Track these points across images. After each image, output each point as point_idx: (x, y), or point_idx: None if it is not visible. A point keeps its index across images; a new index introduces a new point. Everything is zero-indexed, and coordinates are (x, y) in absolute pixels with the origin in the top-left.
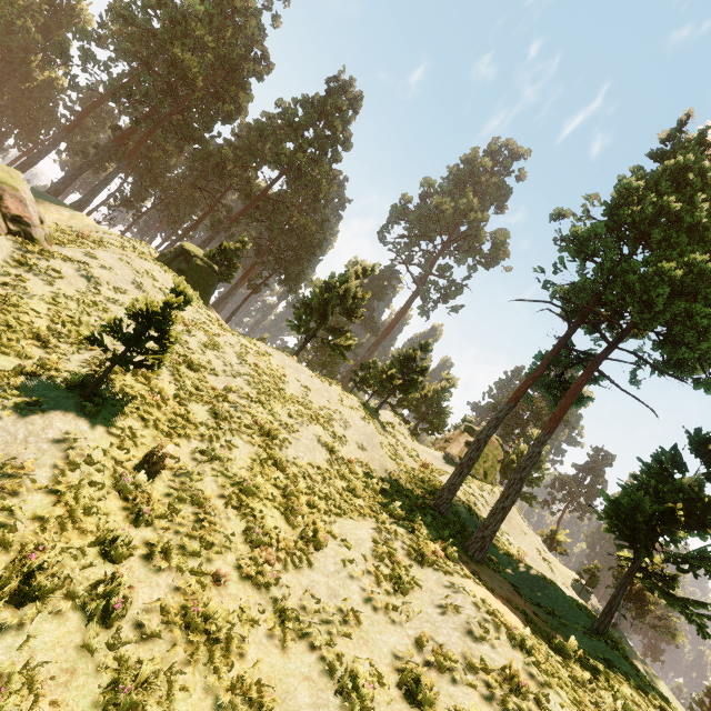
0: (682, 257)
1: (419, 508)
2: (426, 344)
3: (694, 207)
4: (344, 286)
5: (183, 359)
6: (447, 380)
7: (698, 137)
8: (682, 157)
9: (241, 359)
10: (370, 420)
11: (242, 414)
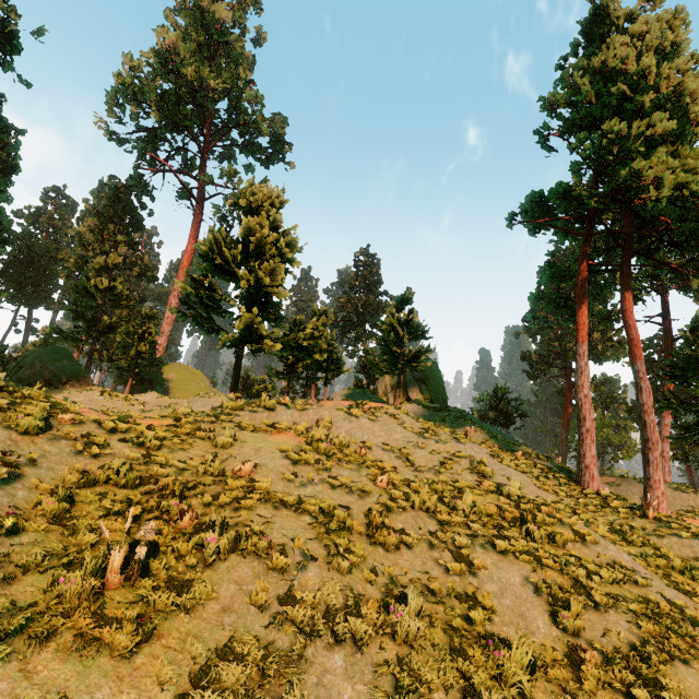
0: (692, 151)
1: (652, 517)
2: (407, 297)
3: (691, 94)
4: (283, 241)
5: (513, 690)
6: (321, 315)
7: (626, 8)
8: (671, 32)
9: (360, 496)
10: (456, 433)
11: (697, 663)
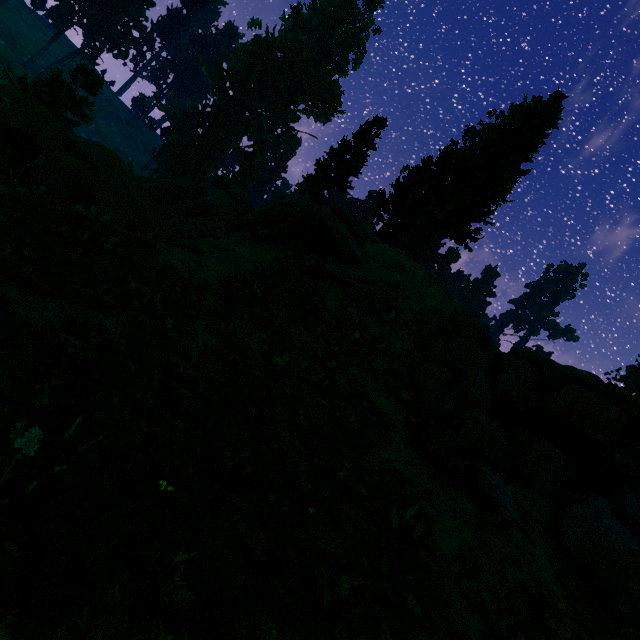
0: None
1: None
2: None
3: None
4: None
5: None
6: None
7: None
8: None
9: None
10: None
11: None
